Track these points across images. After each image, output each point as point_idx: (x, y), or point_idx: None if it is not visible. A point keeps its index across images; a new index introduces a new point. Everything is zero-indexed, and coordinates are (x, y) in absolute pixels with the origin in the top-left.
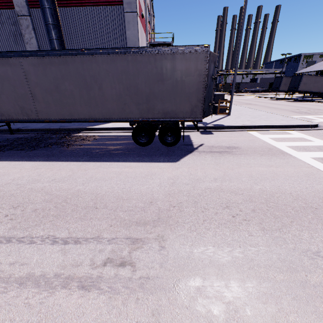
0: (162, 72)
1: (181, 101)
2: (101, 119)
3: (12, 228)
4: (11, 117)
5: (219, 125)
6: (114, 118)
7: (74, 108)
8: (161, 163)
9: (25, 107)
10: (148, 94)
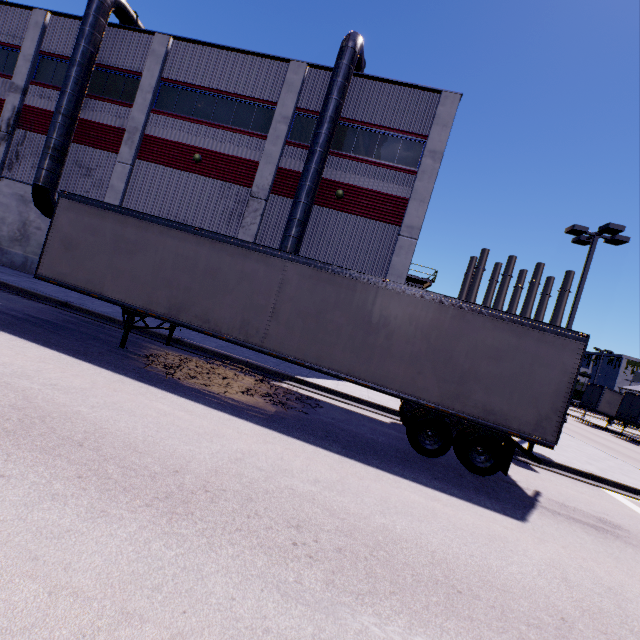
0: (500, 347)
1: (522, 400)
2: (367, 382)
3: (331, 584)
4: (219, 329)
5: (542, 456)
6: (391, 389)
7: (329, 350)
8: (496, 514)
9: (251, 323)
10: (465, 371)
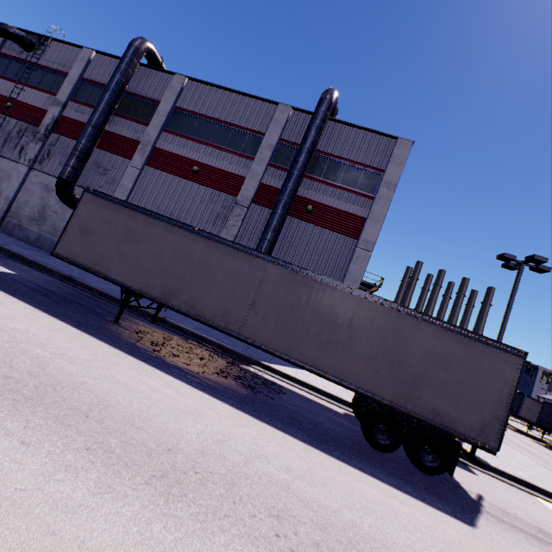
0: (448, 356)
1: (468, 406)
2: (329, 375)
3: None
4: (203, 314)
5: (479, 458)
6: (350, 383)
7: (298, 343)
8: (448, 517)
9: (232, 312)
10: (417, 374)
